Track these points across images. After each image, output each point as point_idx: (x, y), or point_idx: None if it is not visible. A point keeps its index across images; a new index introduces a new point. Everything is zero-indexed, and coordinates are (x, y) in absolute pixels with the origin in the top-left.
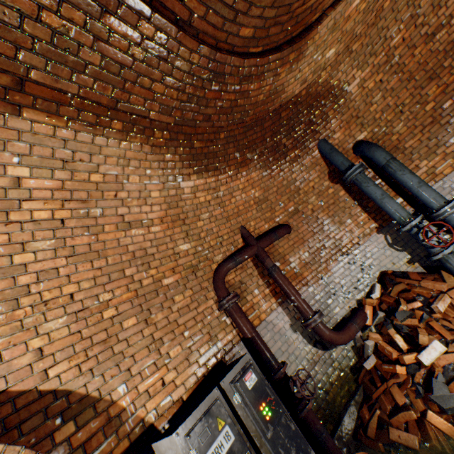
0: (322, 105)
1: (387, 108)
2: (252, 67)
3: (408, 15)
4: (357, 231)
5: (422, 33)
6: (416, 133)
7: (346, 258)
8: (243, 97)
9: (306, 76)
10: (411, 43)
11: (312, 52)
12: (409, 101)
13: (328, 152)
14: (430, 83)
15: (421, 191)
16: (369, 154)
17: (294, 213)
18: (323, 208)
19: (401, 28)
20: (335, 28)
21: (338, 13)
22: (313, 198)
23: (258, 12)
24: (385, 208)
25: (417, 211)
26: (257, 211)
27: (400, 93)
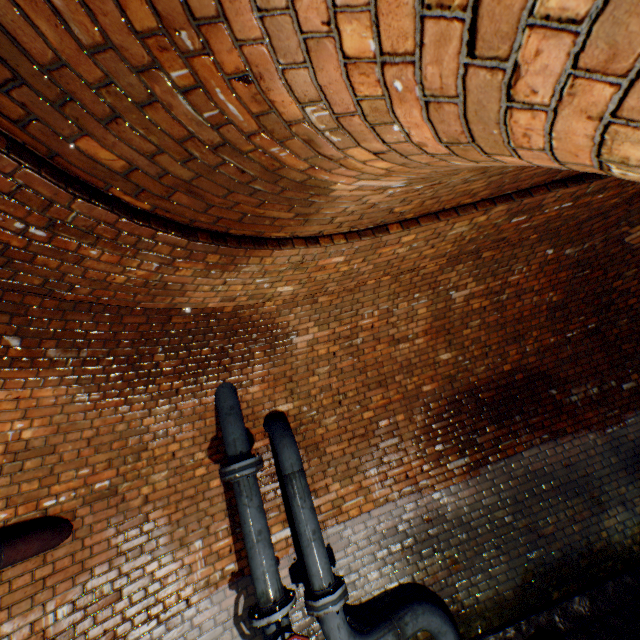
0: (252, 338)
1: (329, 389)
2: (103, 223)
3: (386, 306)
4: (202, 571)
5: (391, 333)
6: (344, 438)
7: (147, 635)
8: (60, 256)
9: (236, 294)
10: (378, 335)
11: (256, 272)
12: (353, 395)
13: (226, 410)
14: (379, 388)
15: (311, 547)
16: (278, 446)
17: (104, 496)
18: (170, 499)
19: (375, 313)
20: (301, 266)
21: (312, 254)
22: (162, 475)
23: (143, 143)
24: (253, 560)
25: (300, 562)
26: (4, 471)
27: (348, 380)
